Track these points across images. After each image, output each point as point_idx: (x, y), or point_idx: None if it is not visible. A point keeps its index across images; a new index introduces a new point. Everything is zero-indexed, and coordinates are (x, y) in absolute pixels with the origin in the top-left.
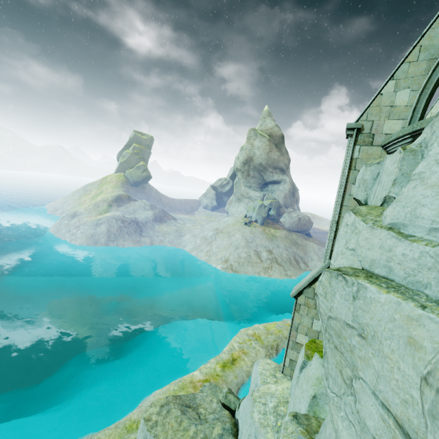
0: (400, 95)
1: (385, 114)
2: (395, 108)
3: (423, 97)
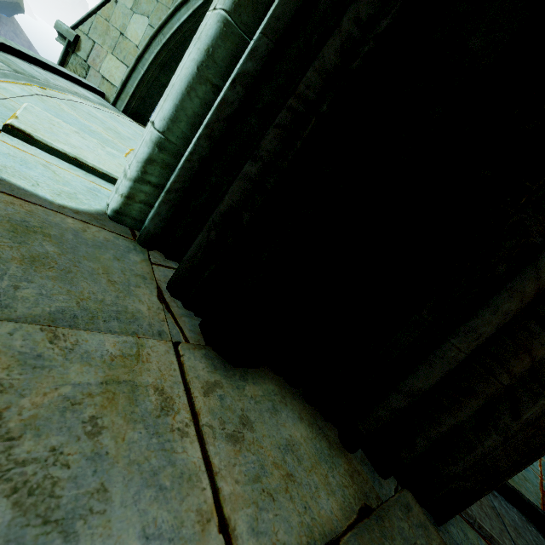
0: (136, 22)
1: (112, 42)
2: (125, 39)
3: (156, 45)
